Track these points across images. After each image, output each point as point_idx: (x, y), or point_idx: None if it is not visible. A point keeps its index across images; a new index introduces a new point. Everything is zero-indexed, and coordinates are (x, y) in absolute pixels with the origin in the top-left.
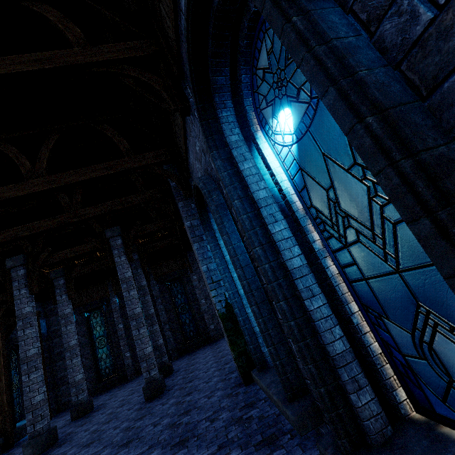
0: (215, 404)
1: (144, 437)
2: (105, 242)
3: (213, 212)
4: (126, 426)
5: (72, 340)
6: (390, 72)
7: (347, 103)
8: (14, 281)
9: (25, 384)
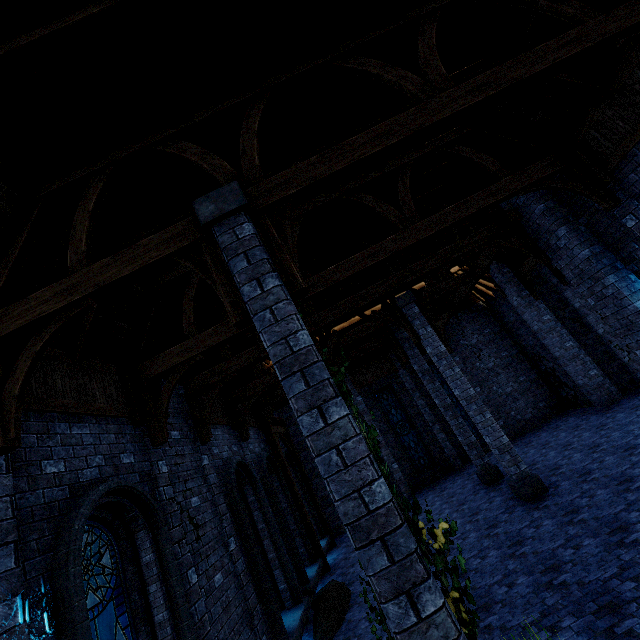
0: None
1: None
2: (397, 312)
3: None
4: (560, 522)
5: None
6: None
7: None
8: None
9: None
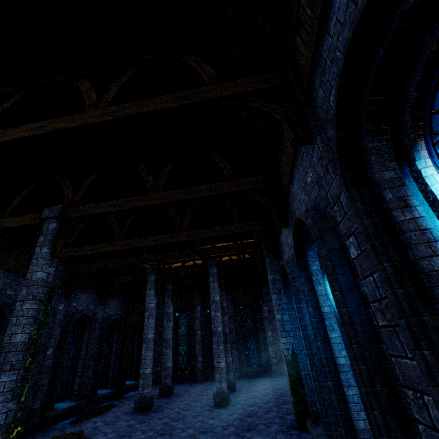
0: (271, 434)
1: (217, 433)
2: (205, 268)
3: (294, 294)
4: (202, 419)
5: (169, 334)
6: (368, 327)
7: (348, 335)
8: (148, 283)
9: (143, 358)
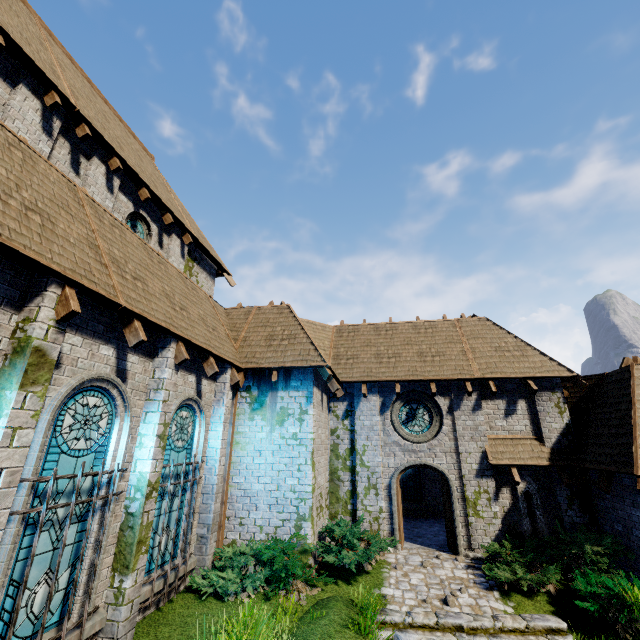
0: None
1: None
2: None
3: None
4: None
5: None
6: None
7: None
8: None
9: None
